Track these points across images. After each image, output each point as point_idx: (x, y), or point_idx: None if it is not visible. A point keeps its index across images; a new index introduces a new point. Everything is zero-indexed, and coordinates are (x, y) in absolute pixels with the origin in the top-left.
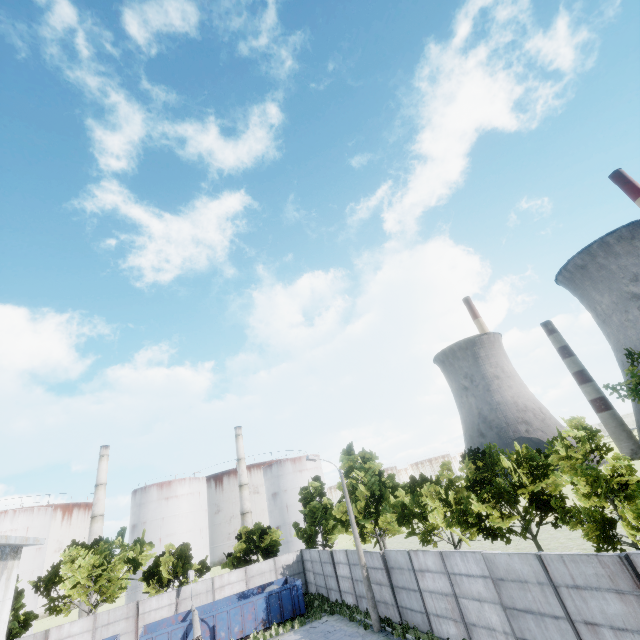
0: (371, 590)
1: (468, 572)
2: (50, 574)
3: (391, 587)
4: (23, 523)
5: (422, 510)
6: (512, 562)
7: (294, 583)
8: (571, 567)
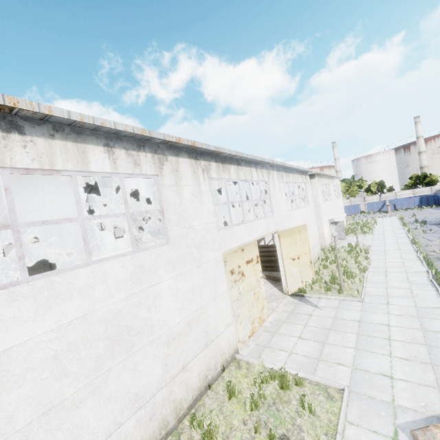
0: None
1: None
2: None
3: None
4: None
5: None
6: None
7: (436, 195)
8: None
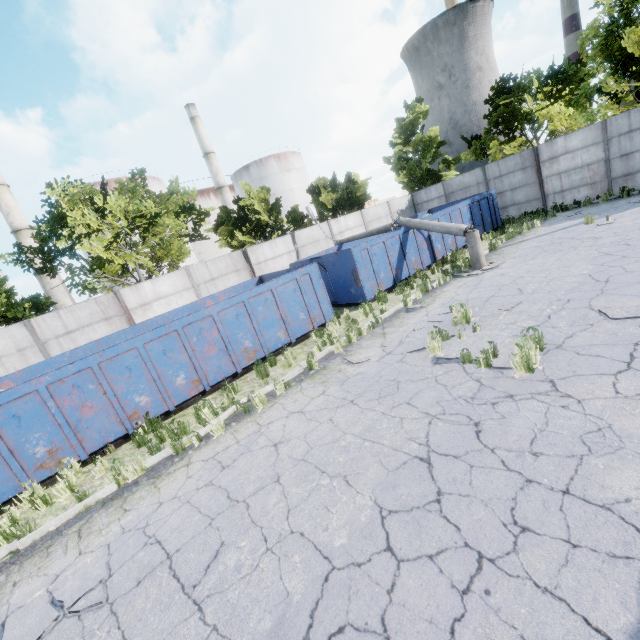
0: None
1: None
2: (41, 233)
3: None
4: None
5: None
6: None
7: (490, 192)
8: None
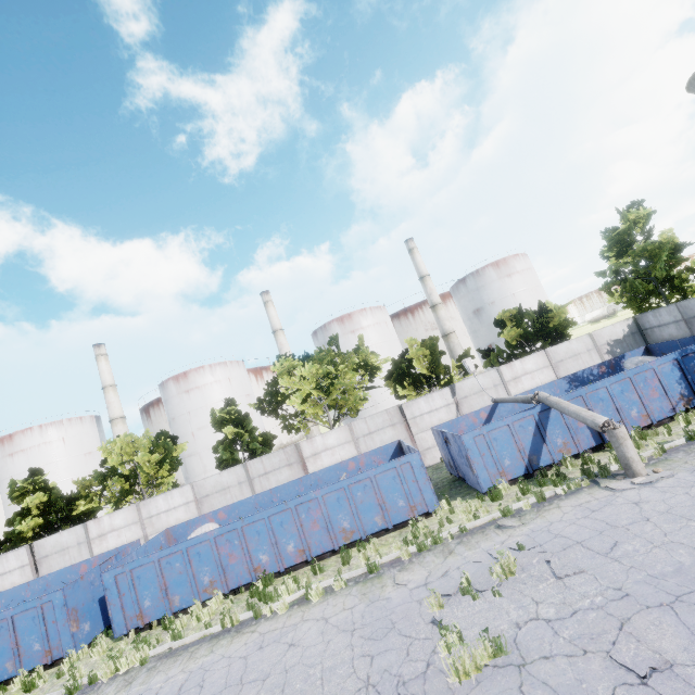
0: None
1: None
2: (269, 392)
3: None
4: (223, 375)
5: None
6: None
7: None
8: None
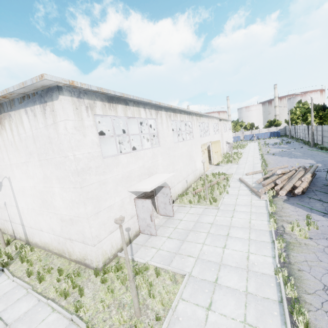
0: (290, 132)
1: (301, 129)
2: None
3: (294, 132)
4: None
5: (307, 118)
6: (303, 127)
7: (278, 131)
8: (305, 127)
